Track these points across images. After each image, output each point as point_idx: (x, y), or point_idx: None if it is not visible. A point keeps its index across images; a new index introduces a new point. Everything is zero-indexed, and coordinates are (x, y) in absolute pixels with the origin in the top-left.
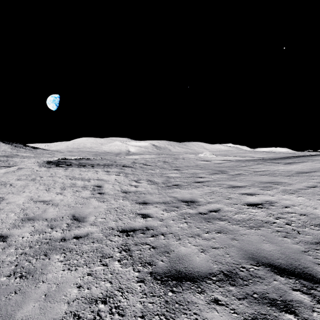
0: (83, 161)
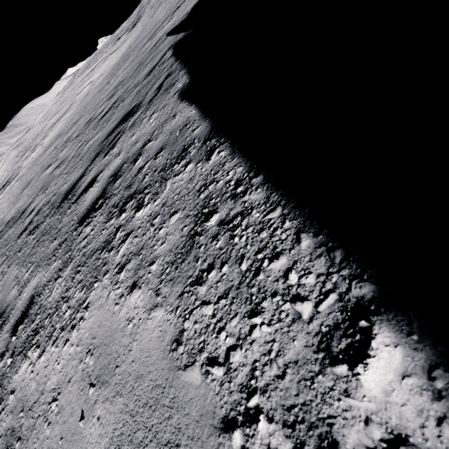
0: None
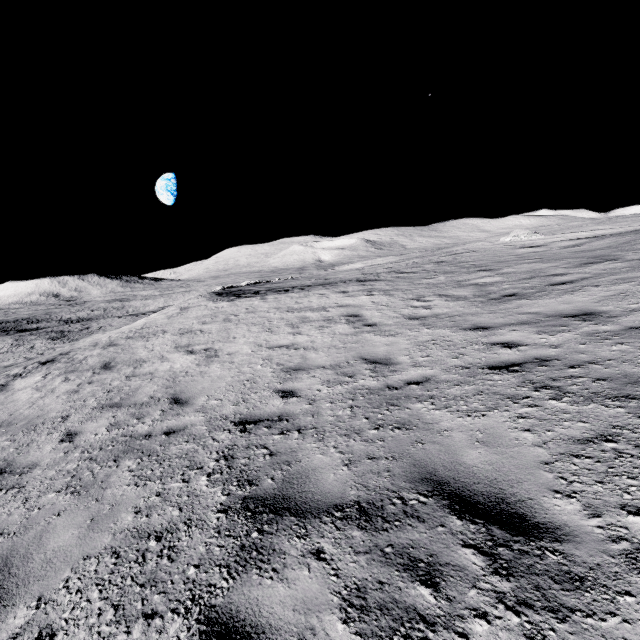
0: (267, 285)
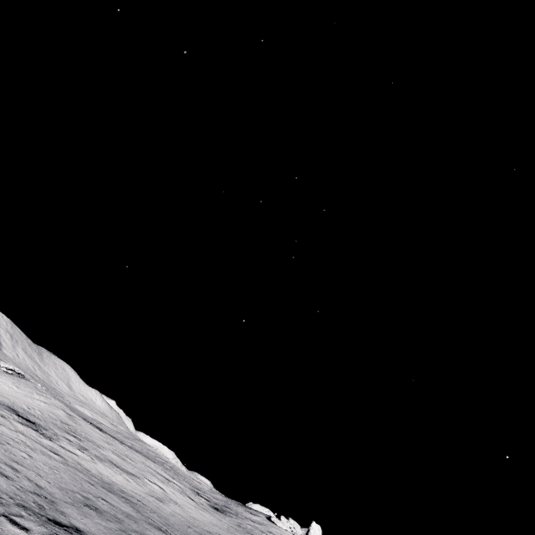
0: None
